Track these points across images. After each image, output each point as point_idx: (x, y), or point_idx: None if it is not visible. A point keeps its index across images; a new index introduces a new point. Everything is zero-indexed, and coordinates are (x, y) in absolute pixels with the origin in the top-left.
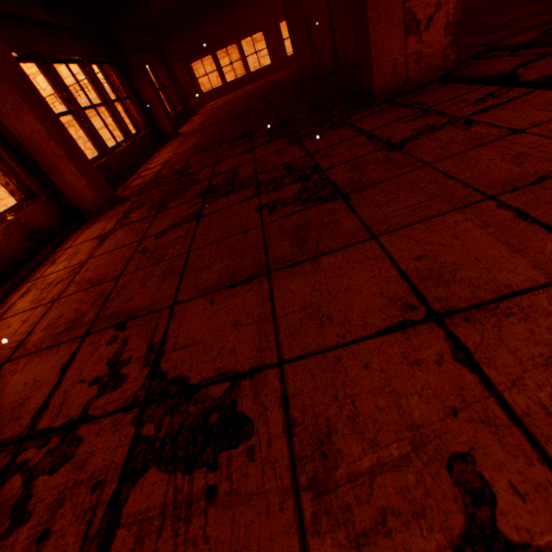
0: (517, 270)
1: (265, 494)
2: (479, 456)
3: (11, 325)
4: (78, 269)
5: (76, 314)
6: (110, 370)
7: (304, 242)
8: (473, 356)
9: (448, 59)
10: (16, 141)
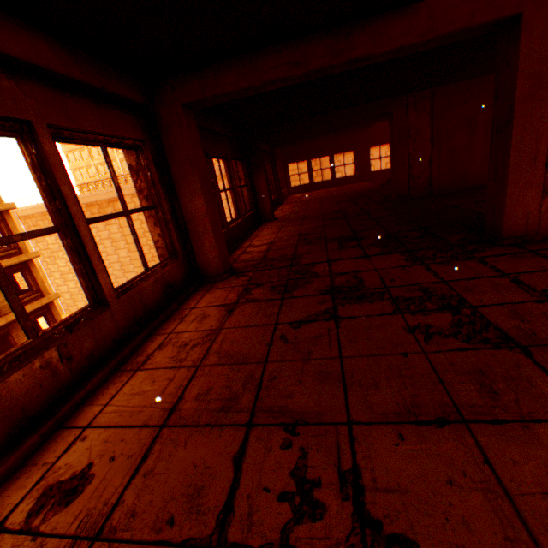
0: None
1: None
2: None
3: (156, 379)
4: (213, 336)
5: (227, 391)
6: (298, 486)
7: (495, 393)
8: None
9: None
10: (181, 213)
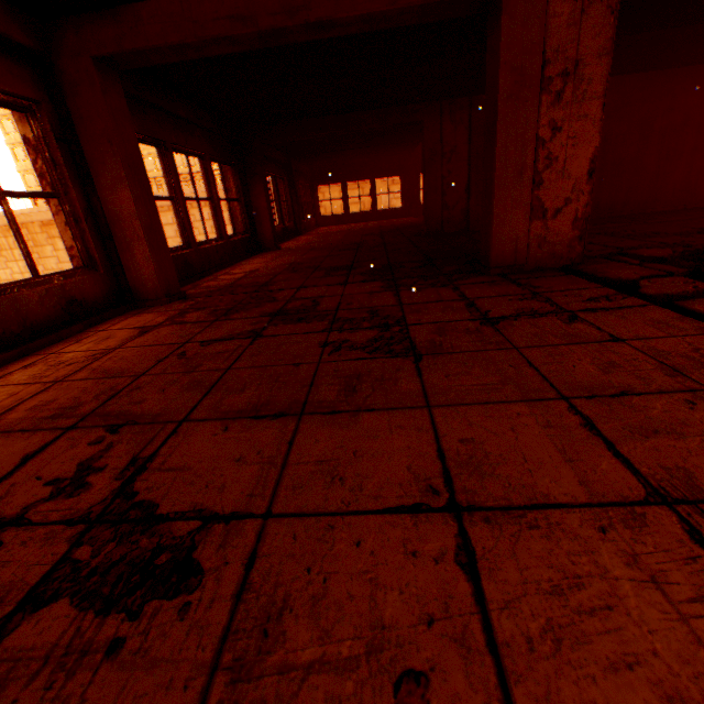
0: (562, 480)
1: (176, 663)
2: (436, 680)
3: None
4: (102, 355)
5: (73, 402)
6: (77, 473)
7: (354, 392)
8: (478, 562)
9: (573, 251)
10: (102, 210)
